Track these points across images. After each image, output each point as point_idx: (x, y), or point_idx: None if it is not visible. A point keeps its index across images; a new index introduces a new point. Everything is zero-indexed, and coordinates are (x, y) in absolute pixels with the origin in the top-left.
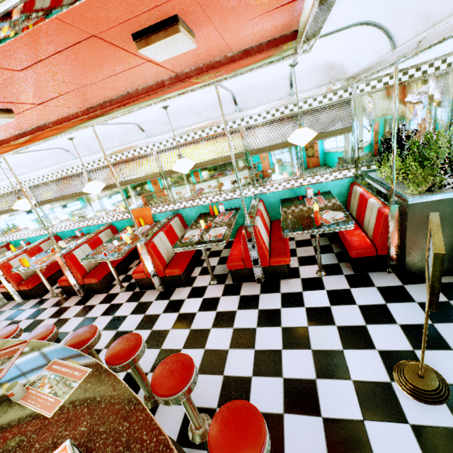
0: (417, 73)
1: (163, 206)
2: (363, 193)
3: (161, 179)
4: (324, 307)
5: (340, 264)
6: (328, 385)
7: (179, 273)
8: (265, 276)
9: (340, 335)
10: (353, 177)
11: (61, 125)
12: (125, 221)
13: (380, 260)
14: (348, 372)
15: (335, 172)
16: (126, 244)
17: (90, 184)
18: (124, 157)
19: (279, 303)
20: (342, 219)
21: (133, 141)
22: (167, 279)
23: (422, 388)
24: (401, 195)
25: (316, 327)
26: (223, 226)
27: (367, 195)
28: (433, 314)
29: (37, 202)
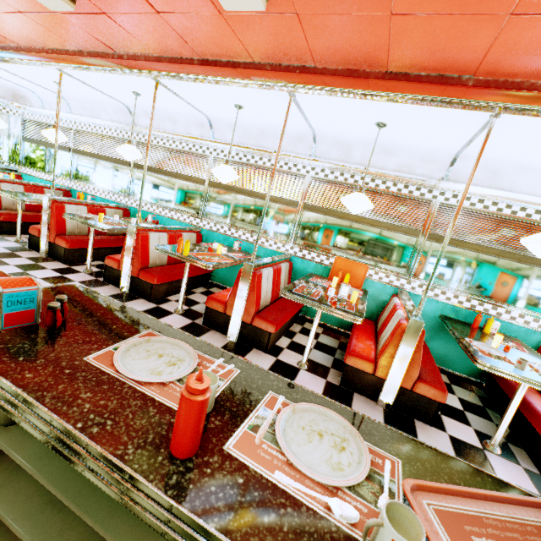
0: None
1: (388, 274)
2: None
3: (413, 239)
4: None
5: None
6: None
7: (443, 400)
8: None
9: None
10: None
11: (496, 89)
12: (312, 265)
13: None
14: None
15: None
16: (350, 303)
17: (362, 195)
18: (382, 187)
19: None
20: None
21: (418, 174)
22: (408, 397)
23: None
24: None
25: None
26: None
27: None
28: None
29: (210, 181)
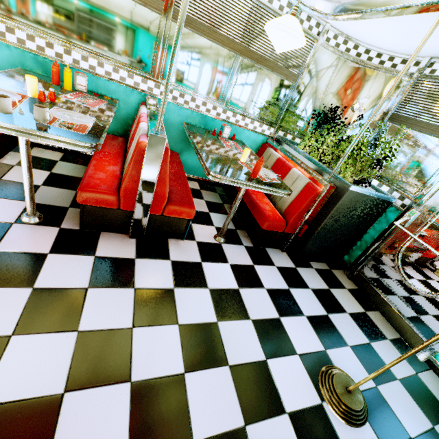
0: (375, 59)
1: None
2: (284, 159)
3: None
4: (232, 290)
5: (237, 231)
6: (263, 434)
7: None
8: (146, 229)
9: (258, 336)
10: (268, 137)
11: None
12: None
13: (282, 238)
14: (281, 400)
15: (258, 122)
16: None
17: None
18: None
19: (171, 278)
20: (278, 181)
21: None
22: None
23: (355, 408)
24: (341, 177)
25: (228, 323)
26: (86, 113)
27: (289, 162)
28: (325, 303)
29: None
